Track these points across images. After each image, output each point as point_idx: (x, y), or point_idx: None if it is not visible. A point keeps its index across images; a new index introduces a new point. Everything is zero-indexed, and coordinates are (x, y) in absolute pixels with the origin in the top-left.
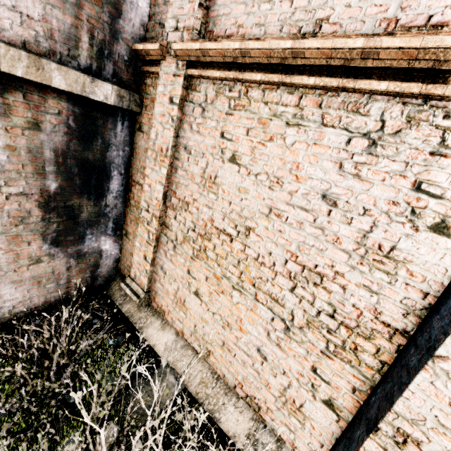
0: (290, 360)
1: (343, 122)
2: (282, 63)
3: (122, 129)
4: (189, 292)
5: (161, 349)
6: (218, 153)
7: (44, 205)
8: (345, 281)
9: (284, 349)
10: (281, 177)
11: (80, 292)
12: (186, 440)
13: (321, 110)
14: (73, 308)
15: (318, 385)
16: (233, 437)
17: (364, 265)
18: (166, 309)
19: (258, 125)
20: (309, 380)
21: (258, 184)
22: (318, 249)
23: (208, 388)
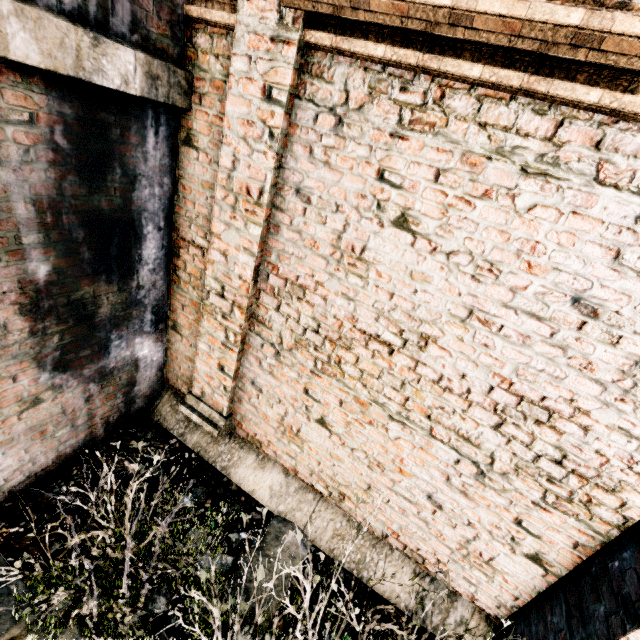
0: (481, 510)
1: (638, 181)
2: (540, 51)
3: (155, 143)
4: (307, 419)
5: (264, 497)
6: (370, 207)
7: (31, 308)
8: (590, 421)
9: (472, 498)
10: (498, 263)
11: (111, 428)
12: (336, 619)
13: (598, 153)
14: (107, 455)
15: (522, 538)
16: (392, 598)
17: (627, 402)
18: (264, 440)
19: (460, 165)
20: (508, 533)
21: (450, 269)
22: (552, 376)
23: (347, 542)
